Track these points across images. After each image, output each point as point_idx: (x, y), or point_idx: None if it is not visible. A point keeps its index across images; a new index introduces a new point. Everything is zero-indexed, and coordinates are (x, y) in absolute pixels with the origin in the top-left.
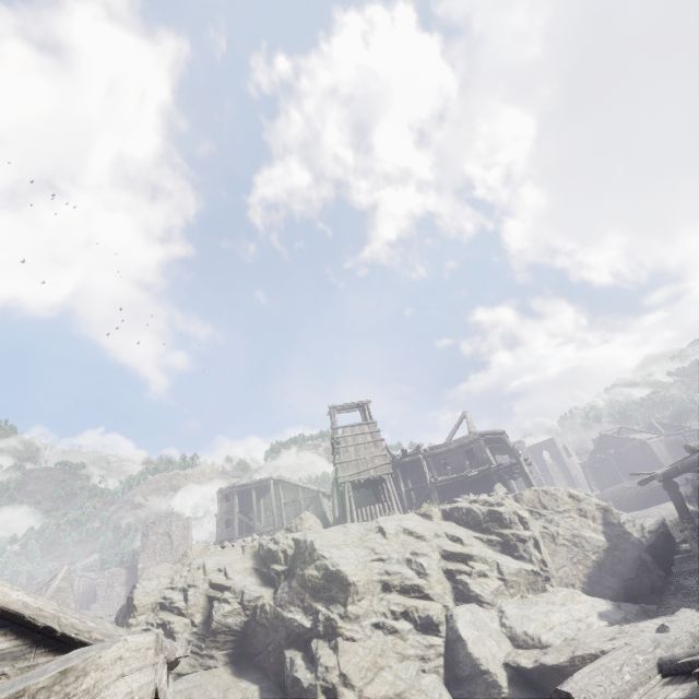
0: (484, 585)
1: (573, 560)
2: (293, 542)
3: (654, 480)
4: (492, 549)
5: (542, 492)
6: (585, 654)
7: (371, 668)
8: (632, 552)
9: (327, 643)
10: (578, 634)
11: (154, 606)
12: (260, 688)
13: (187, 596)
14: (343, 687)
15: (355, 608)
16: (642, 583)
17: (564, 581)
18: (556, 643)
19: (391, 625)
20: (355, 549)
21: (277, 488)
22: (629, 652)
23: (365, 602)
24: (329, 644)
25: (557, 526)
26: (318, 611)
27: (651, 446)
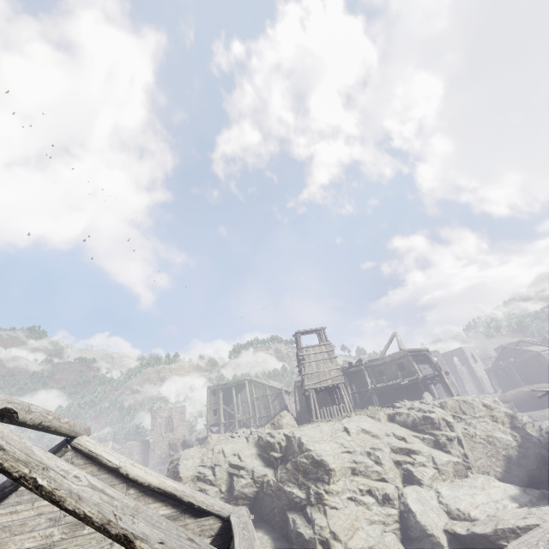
0: (424, 473)
1: (488, 454)
2: (284, 436)
3: (548, 385)
4: (426, 445)
5: (462, 401)
6: (505, 528)
7: (351, 529)
8: (534, 449)
9: (317, 510)
10: (497, 512)
11: (193, 478)
12: (271, 537)
13: (215, 472)
14: (333, 540)
15: (335, 487)
16: (542, 473)
17: (481, 470)
18: (481, 518)
19: (360, 499)
20: (329, 444)
21: (250, 386)
22: (542, 532)
23: (341, 482)
24: (319, 511)
25: (475, 428)
26: (309, 487)
27: (545, 356)
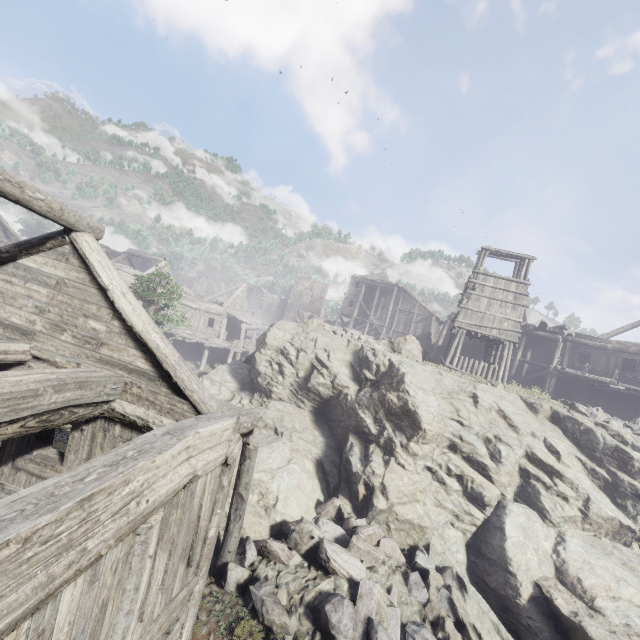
0: (557, 506)
1: None
2: (388, 362)
3: None
4: (590, 479)
5: None
6: None
7: (408, 496)
8: None
9: (381, 454)
10: None
11: (277, 349)
12: (326, 442)
13: (298, 356)
14: (380, 493)
15: (416, 447)
16: None
17: None
18: (612, 620)
19: (442, 477)
20: (440, 400)
21: (399, 295)
22: None
23: (427, 447)
24: (383, 456)
25: None
26: (385, 427)
27: None
